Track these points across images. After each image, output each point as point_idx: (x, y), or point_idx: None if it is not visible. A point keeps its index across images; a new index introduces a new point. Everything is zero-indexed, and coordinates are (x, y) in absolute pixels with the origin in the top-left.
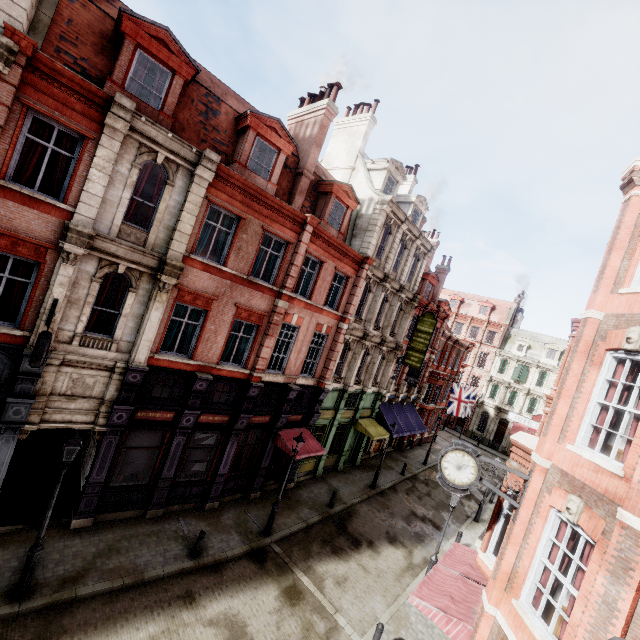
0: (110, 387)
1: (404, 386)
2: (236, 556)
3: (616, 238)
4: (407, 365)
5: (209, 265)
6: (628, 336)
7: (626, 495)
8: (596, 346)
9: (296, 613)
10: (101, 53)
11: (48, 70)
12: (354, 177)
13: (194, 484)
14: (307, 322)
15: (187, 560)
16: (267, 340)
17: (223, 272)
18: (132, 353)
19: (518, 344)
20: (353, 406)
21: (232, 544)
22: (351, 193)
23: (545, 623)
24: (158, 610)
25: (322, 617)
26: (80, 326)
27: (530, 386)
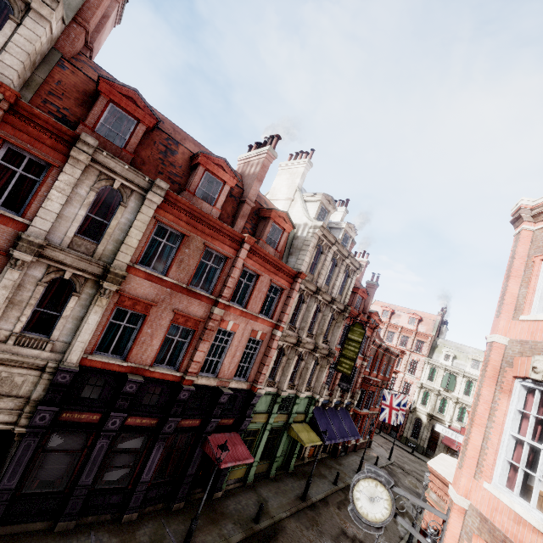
0: (38, 386)
1: (337, 391)
2: None
3: (512, 267)
4: (339, 371)
5: (151, 274)
6: (533, 365)
7: None
8: (504, 372)
9: None
10: (81, 105)
11: (27, 114)
12: (293, 206)
13: (113, 492)
14: (242, 328)
15: None
16: (201, 344)
17: (164, 281)
18: (65, 353)
19: (444, 353)
20: (287, 410)
21: None
22: (287, 219)
23: None
24: None
25: None
26: (18, 326)
27: (458, 395)
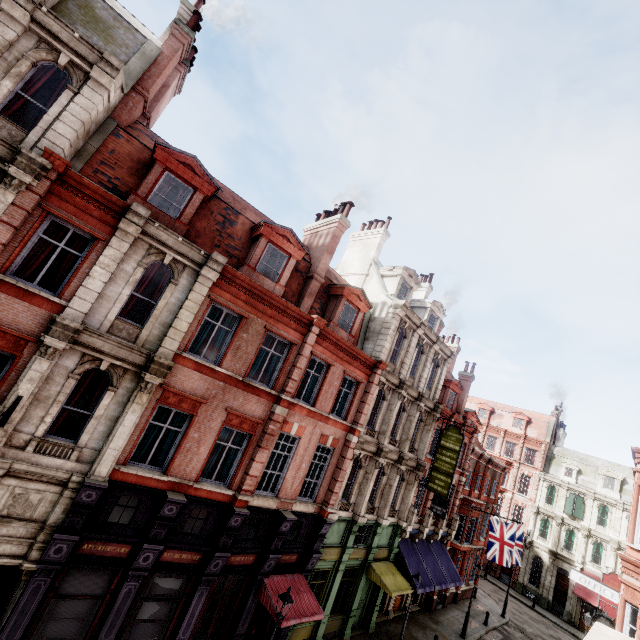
0: (57, 507)
1: (429, 517)
2: None
3: None
4: (431, 490)
5: (202, 364)
6: None
7: None
8: None
9: None
10: (135, 174)
11: (76, 184)
12: (368, 282)
13: None
14: (309, 432)
15: None
16: (259, 453)
17: (217, 372)
18: (94, 464)
19: (565, 467)
20: (365, 543)
21: None
22: (363, 296)
23: None
24: None
25: None
26: (41, 428)
27: (590, 524)
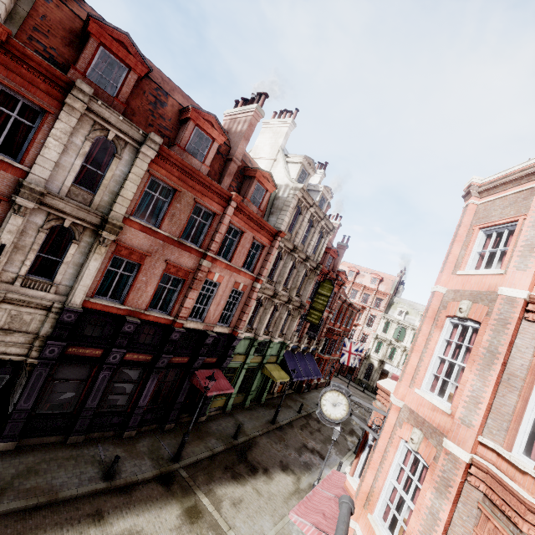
0: (46, 324)
1: (305, 338)
2: (146, 479)
3: (457, 233)
4: (308, 321)
5: (146, 226)
6: (460, 307)
7: (450, 428)
8: (440, 313)
9: (194, 530)
10: (69, 45)
11: (19, 54)
12: (275, 166)
13: (115, 414)
14: (227, 280)
15: (101, 482)
16: (191, 293)
17: (157, 233)
18: (69, 296)
19: (399, 310)
20: (261, 353)
21: (144, 468)
22: (271, 179)
23: (391, 533)
24: (68, 527)
25: (217, 534)
26: (23, 269)
27: (406, 344)
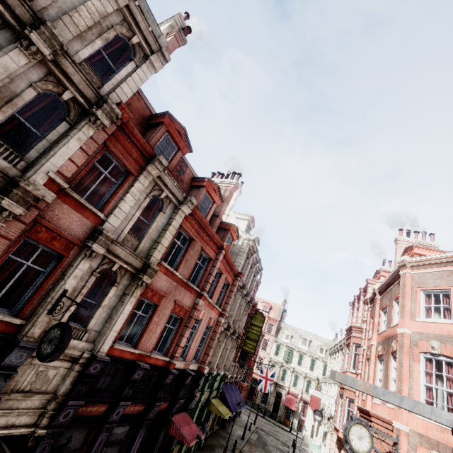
0: (67, 379)
1: (237, 368)
2: None
3: (405, 291)
4: (245, 351)
5: (168, 270)
6: (433, 346)
7: None
8: (413, 349)
9: None
10: (139, 125)
11: (128, 131)
12: (228, 220)
13: None
14: (206, 316)
15: None
16: (187, 331)
17: (174, 276)
18: (99, 343)
19: (286, 334)
20: (209, 387)
21: None
22: (236, 232)
23: None
24: None
25: None
26: (66, 315)
27: (294, 365)
